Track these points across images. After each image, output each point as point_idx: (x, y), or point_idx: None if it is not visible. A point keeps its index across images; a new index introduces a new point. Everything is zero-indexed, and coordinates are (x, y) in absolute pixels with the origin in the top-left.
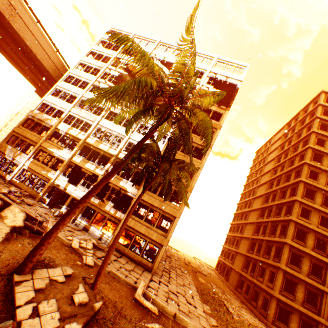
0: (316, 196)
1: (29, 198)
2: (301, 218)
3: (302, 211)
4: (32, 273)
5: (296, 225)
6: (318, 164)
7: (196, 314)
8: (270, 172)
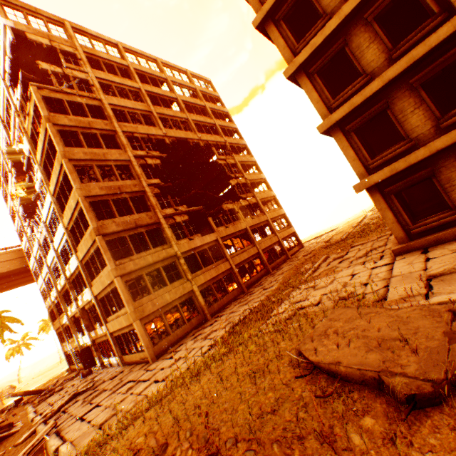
0: None
1: None
2: None
3: None
4: None
5: (276, 19)
6: None
7: (128, 408)
8: None
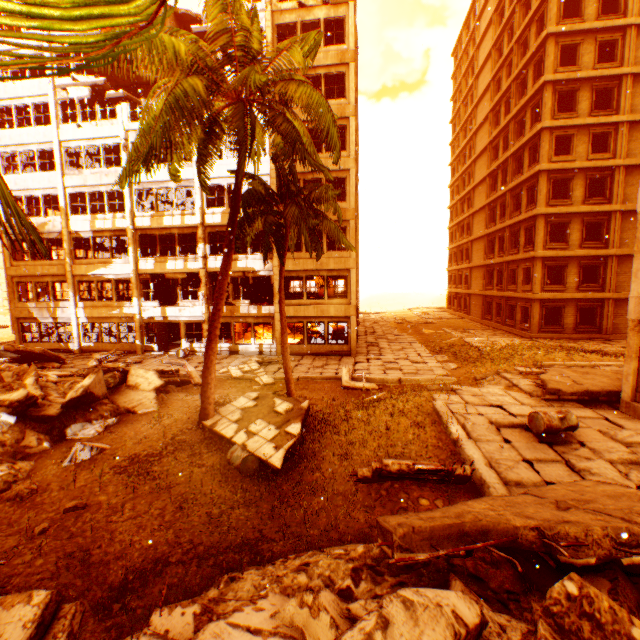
0: (579, 99)
1: (129, 356)
2: (557, 159)
3: (559, 144)
4: (218, 414)
5: (550, 177)
6: (575, 24)
7: (428, 369)
8: (489, 92)
